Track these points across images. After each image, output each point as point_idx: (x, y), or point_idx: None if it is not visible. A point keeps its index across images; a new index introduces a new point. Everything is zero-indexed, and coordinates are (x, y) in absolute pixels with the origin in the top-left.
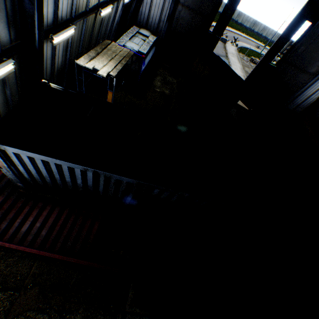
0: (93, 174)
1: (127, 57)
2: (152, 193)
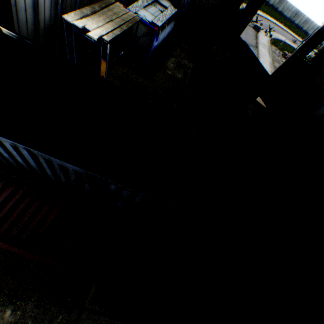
0: (30, 153)
1: (131, 23)
2: (109, 188)
